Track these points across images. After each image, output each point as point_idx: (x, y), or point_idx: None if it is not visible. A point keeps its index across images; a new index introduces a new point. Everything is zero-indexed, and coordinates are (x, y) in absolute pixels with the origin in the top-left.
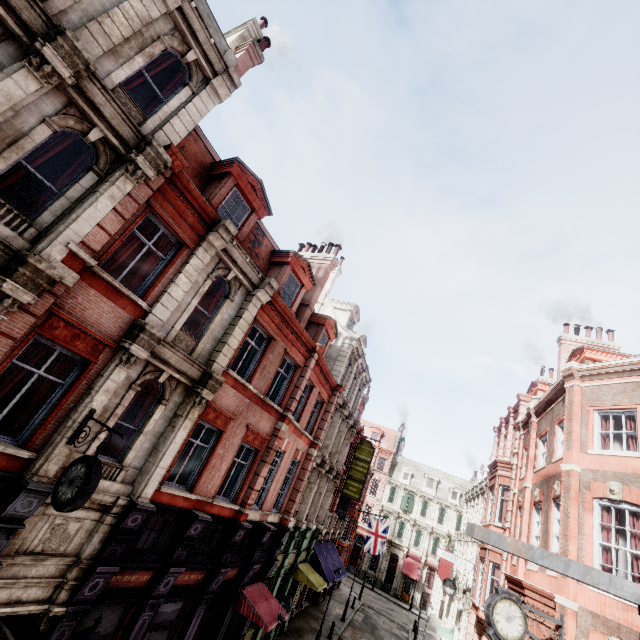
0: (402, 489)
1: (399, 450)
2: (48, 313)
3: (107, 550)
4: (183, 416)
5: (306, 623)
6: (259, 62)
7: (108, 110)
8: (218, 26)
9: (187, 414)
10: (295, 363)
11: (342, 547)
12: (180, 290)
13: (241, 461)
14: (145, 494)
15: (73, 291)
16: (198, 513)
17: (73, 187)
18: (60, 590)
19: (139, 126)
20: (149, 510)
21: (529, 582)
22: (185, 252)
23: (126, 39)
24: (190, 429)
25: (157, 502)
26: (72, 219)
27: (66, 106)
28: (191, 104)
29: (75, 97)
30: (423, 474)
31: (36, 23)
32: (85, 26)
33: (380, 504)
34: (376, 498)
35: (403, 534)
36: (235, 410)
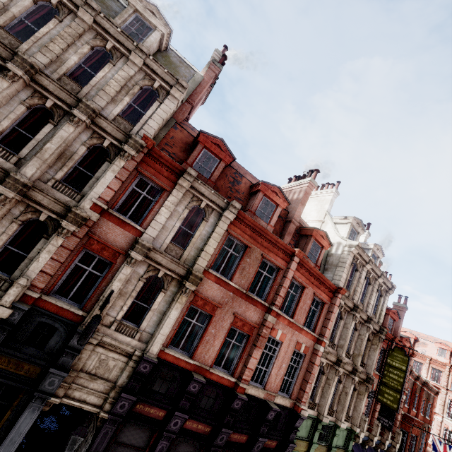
0: None
1: None
2: (89, 237)
3: (129, 383)
4: (175, 300)
5: None
6: (219, 71)
7: (109, 128)
8: (187, 64)
9: (178, 299)
10: (276, 266)
11: None
12: (163, 217)
13: (235, 342)
14: (152, 351)
15: (100, 224)
16: (195, 375)
17: (98, 171)
18: (106, 402)
19: (130, 131)
20: (153, 362)
21: None
22: (165, 194)
23: (119, 92)
24: (184, 311)
25: (165, 359)
26: (94, 186)
27: (92, 134)
28: (159, 109)
29: (94, 128)
30: None
31: (73, 102)
32: (97, 95)
33: None
34: None
35: None
36: (221, 300)
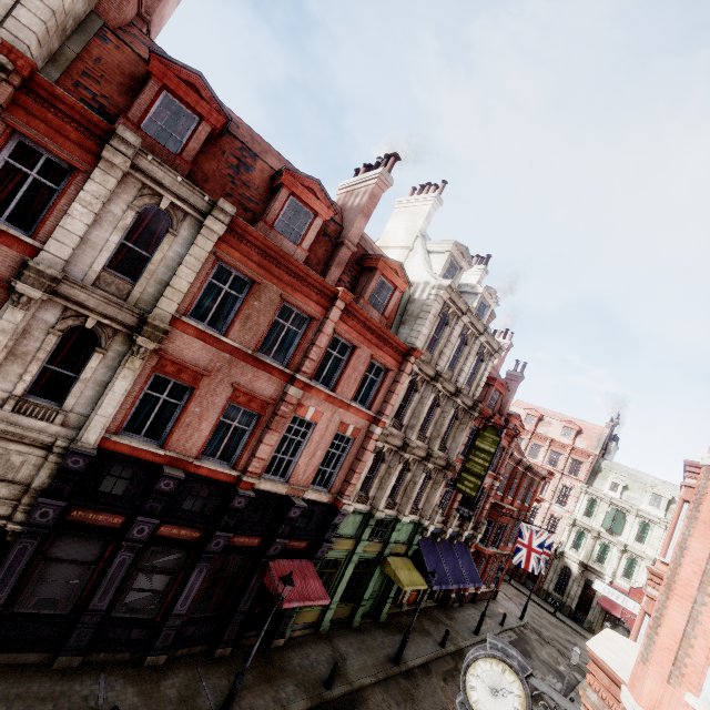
0: (606, 503)
1: (606, 452)
2: None
3: (53, 485)
4: (121, 365)
5: (418, 622)
6: None
7: None
8: None
9: (126, 363)
10: (307, 314)
11: (490, 555)
12: (79, 223)
13: (239, 425)
14: (86, 439)
15: None
16: (168, 469)
17: None
18: (16, 511)
19: None
20: (88, 455)
21: (596, 652)
22: (79, 178)
23: None
24: (142, 381)
25: (115, 451)
26: None
27: None
28: None
29: None
30: (644, 487)
31: None
32: None
33: (571, 517)
34: (565, 509)
35: (605, 559)
36: (209, 365)
